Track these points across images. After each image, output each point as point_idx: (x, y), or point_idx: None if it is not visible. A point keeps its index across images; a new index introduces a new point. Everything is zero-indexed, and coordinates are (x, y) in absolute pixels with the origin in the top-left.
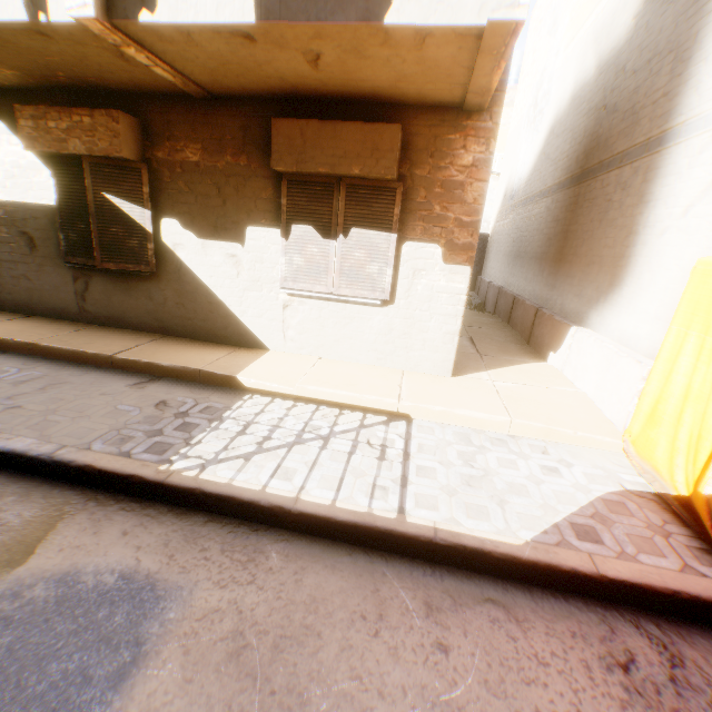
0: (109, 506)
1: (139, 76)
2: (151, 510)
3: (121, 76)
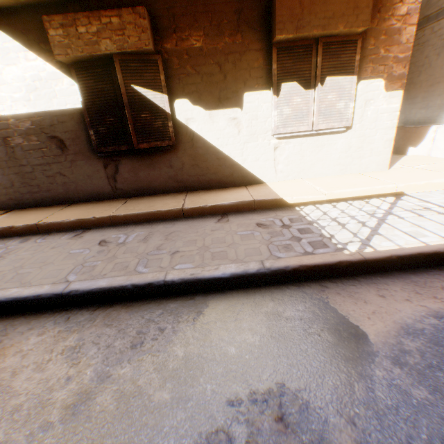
0: (338, 287)
1: None
2: (366, 280)
3: None
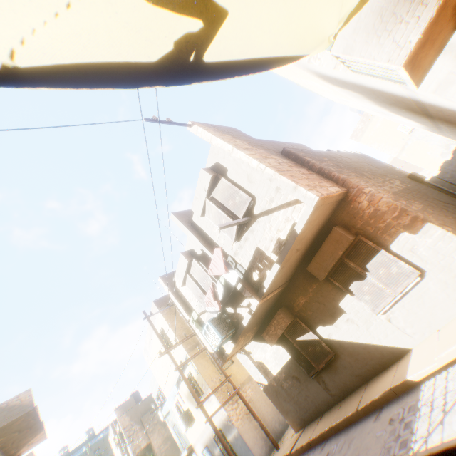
0: None
1: (273, 297)
2: None
3: (271, 302)
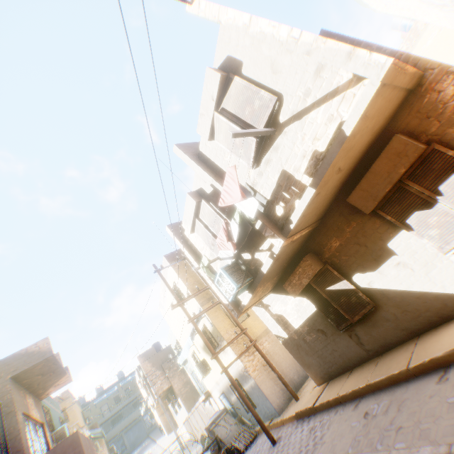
0: None
1: (299, 240)
2: None
3: (296, 246)
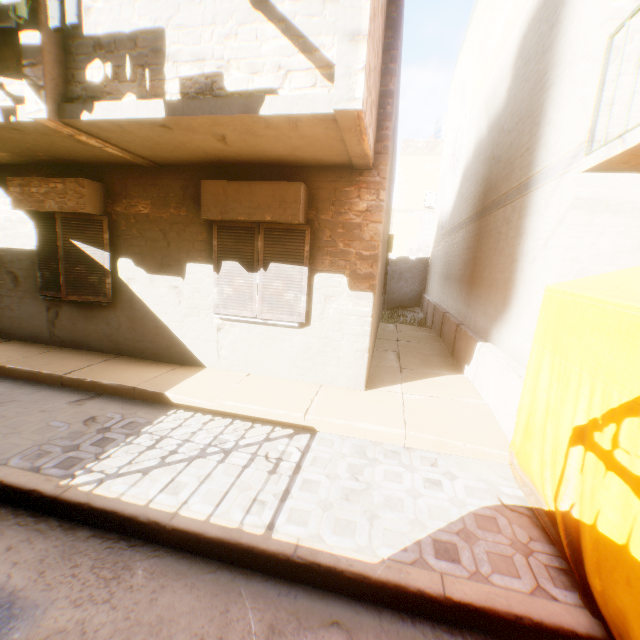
0: (7, 520)
1: (98, 153)
2: (44, 524)
3: (85, 153)
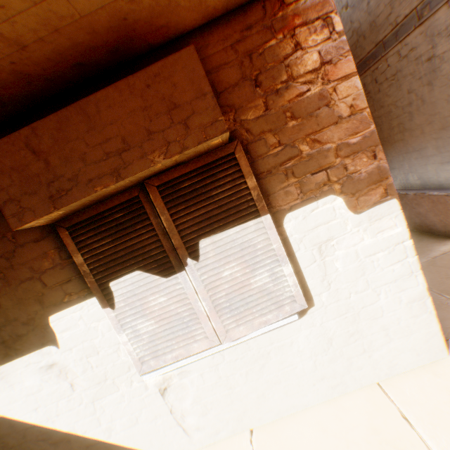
0: None
1: None
2: None
3: None
